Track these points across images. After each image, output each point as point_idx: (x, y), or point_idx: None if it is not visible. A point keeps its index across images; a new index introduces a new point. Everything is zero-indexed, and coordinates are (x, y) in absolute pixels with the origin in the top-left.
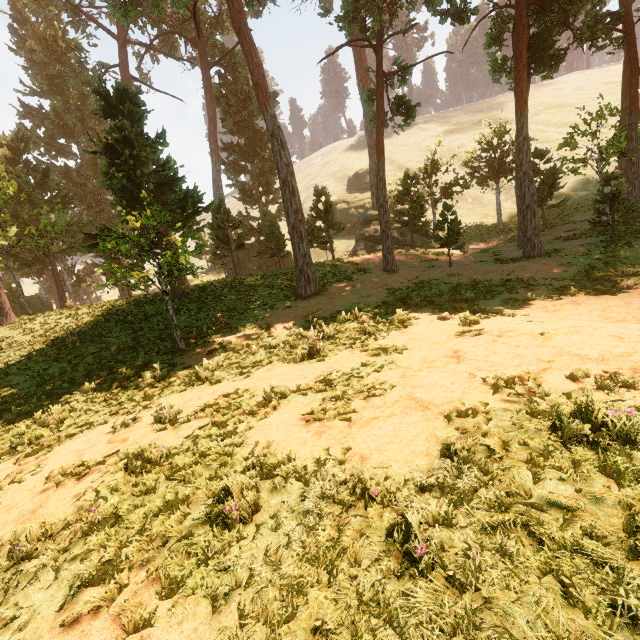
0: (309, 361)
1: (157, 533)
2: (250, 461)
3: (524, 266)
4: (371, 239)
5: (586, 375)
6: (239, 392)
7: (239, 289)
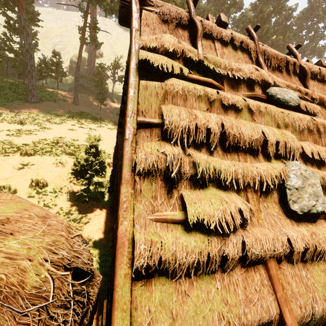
0: (18, 125)
1: None
2: None
3: None
4: (81, 85)
5: (73, 139)
6: None
7: None
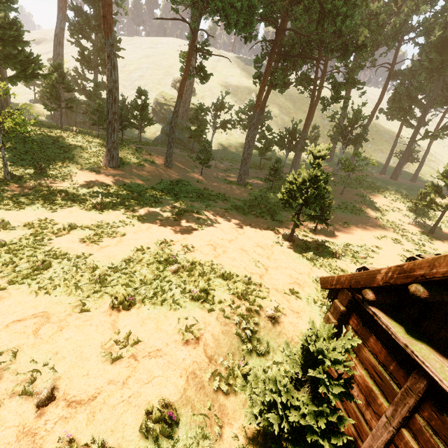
0: (94, 212)
1: (4, 270)
2: (49, 252)
3: (232, 188)
4: None
5: (186, 245)
6: (48, 220)
7: (61, 144)
